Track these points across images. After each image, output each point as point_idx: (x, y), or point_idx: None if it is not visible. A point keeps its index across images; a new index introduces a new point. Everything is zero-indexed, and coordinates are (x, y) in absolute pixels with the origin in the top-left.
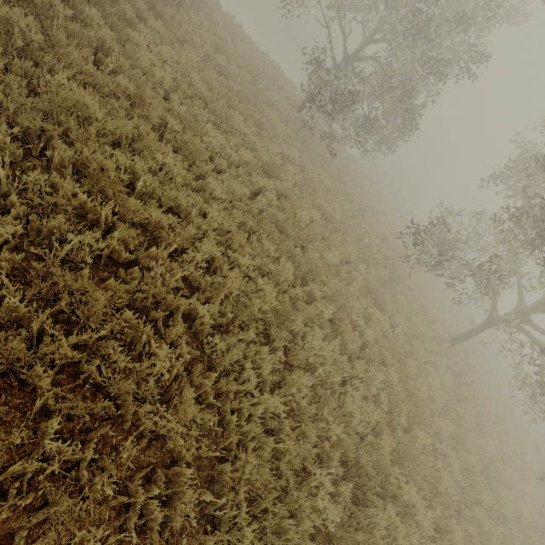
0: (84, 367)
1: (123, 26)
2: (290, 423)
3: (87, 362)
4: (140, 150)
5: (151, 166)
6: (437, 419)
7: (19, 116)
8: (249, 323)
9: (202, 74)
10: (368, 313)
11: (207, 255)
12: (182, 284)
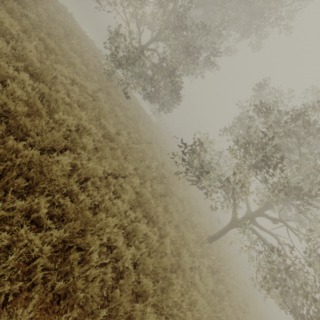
0: None
1: None
2: None
3: None
4: None
5: None
6: None
7: None
8: None
9: None
10: (134, 228)
11: None
12: None
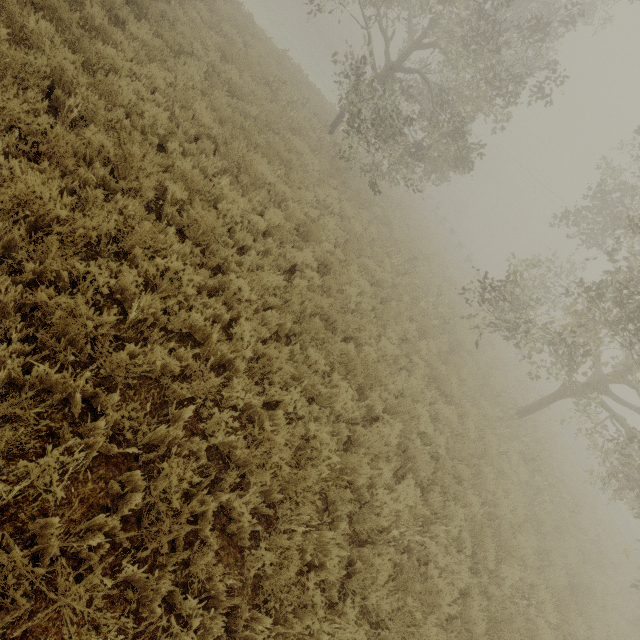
0: None
1: (90, 43)
2: (366, 631)
3: None
4: (129, 245)
5: (147, 270)
6: (521, 539)
7: None
8: (303, 495)
9: (208, 99)
10: (434, 410)
11: (239, 407)
12: (207, 462)
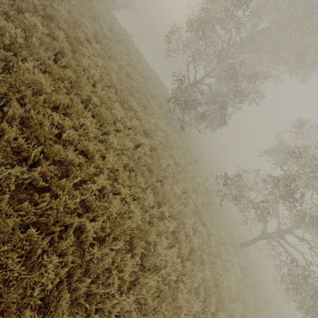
0: None
1: (77, 44)
2: (138, 316)
3: None
4: (70, 113)
5: (75, 123)
6: (232, 305)
7: None
8: (120, 235)
9: (117, 75)
10: (195, 226)
11: (100, 185)
12: (79, 205)
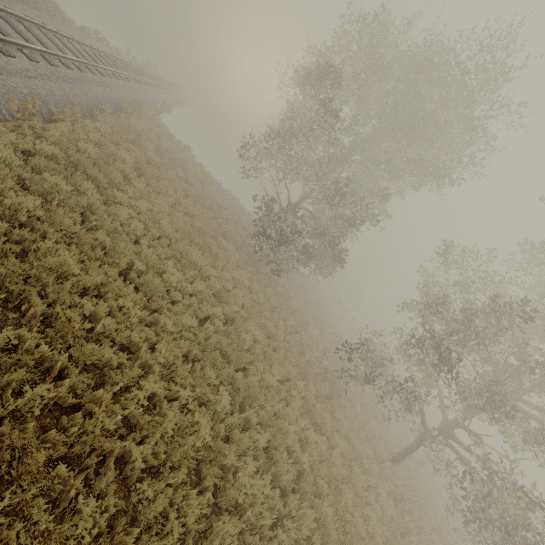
0: (4, 533)
1: (111, 191)
2: None
3: (7, 526)
4: (105, 291)
5: (112, 306)
6: None
7: (7, 277)
8: (181, 461)
9: (171, 217)
10: (305, 435)
11: (149, 391)
12: (121, 424)
